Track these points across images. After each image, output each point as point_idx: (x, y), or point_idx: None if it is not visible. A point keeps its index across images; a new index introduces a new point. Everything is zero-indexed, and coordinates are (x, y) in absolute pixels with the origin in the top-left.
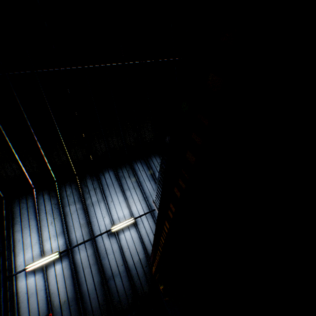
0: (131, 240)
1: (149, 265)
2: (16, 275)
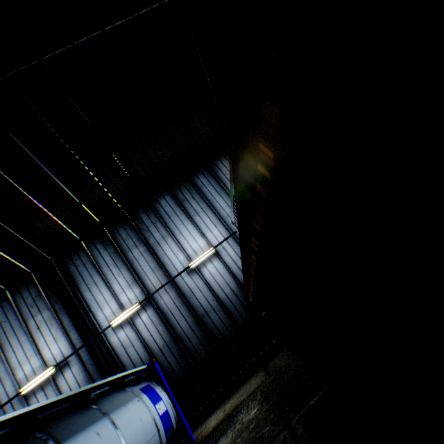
0: (217, 273)
1: (244, 295)
2: (103, 333)
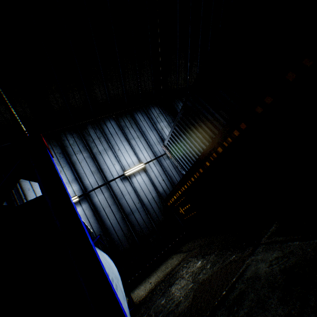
0: (143, 183)
1: (164, 200)
2: None
